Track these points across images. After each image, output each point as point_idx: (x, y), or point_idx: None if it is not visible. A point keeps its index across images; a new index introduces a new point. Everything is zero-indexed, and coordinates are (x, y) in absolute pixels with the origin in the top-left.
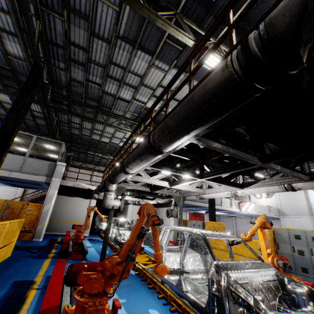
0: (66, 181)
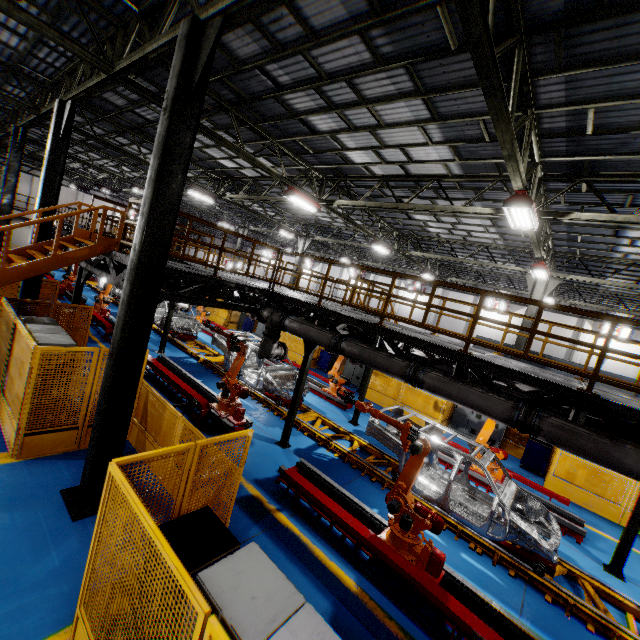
0: (16, 211)
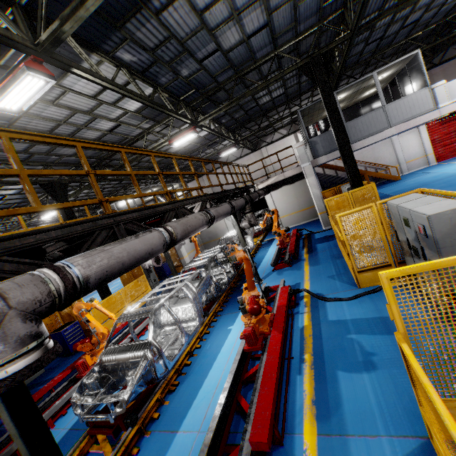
0: None
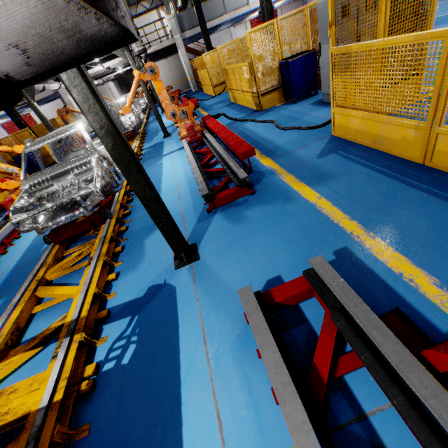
0: None
